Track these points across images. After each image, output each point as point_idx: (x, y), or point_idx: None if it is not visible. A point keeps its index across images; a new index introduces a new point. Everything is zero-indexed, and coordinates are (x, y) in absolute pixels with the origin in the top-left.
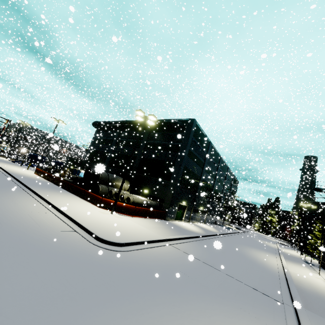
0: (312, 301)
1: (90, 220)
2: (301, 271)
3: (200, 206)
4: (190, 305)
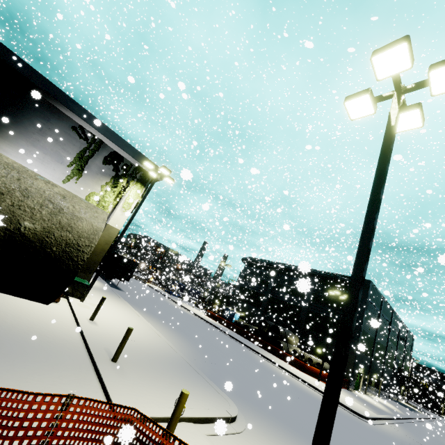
0: None
1: None
2: None
3: (374, 374)
4: None
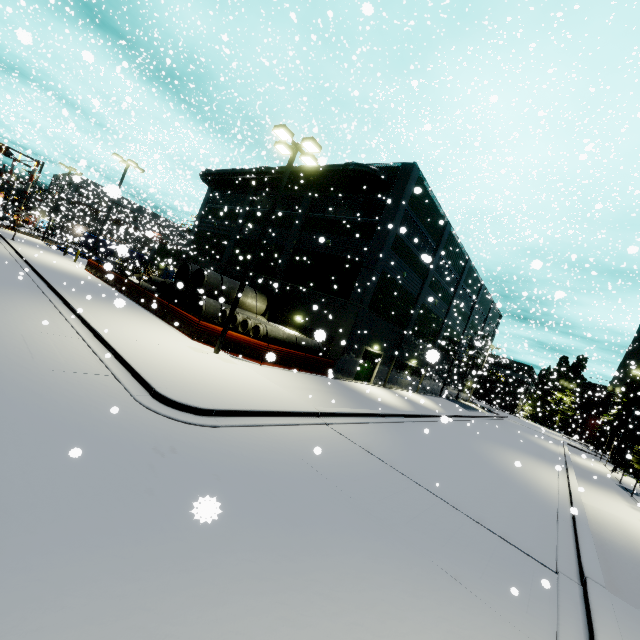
0: (625, 573)
1: (157, 358)
2: (610, 506)
3: (411, 359)
4: (324, 559)
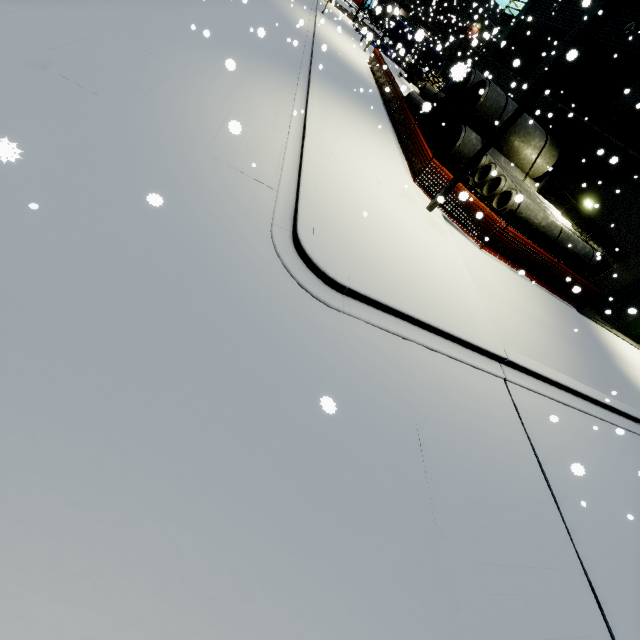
0: None
1: (341, 189)
2: None
3: None
4: (289, 618)
